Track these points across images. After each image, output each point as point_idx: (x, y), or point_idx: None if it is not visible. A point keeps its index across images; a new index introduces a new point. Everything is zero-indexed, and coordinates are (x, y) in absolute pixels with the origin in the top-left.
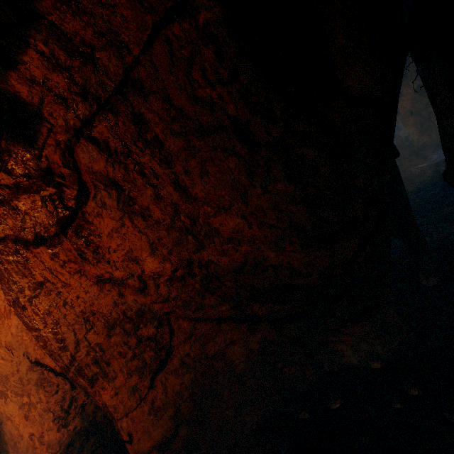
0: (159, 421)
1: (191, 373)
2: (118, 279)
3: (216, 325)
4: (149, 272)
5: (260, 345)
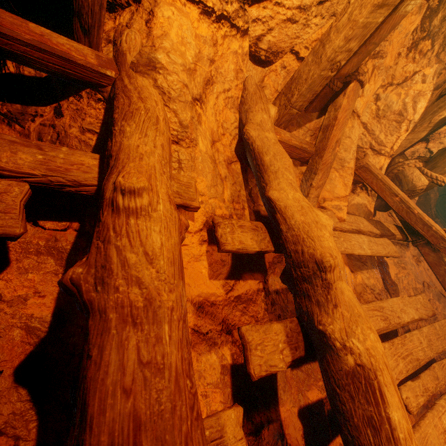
0: None
1: None
2: None
3: None
4: None
5: None
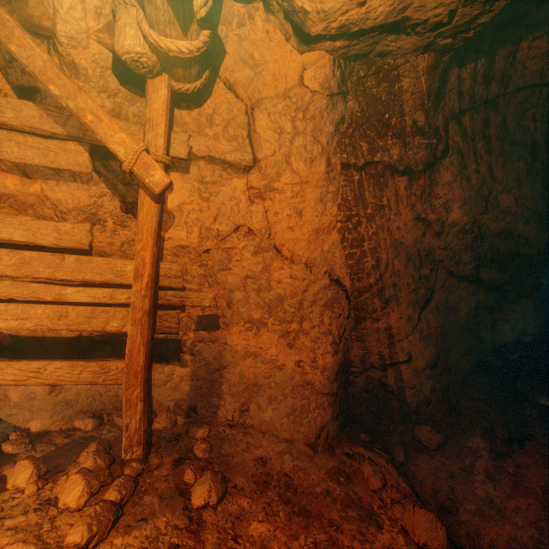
0: (427, 346)
1: (440, 316)
2: (428, 221)
3: (456, 282)
4: (449, 221)
5: (475, 306)
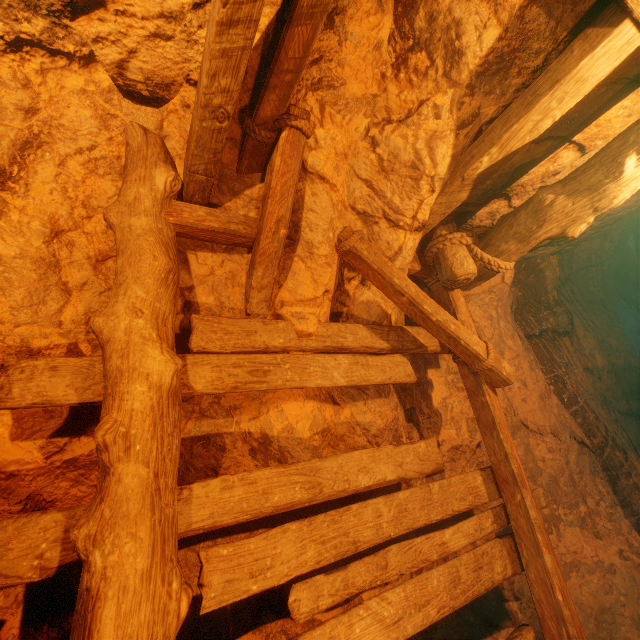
0: None
1: None
2: (590, 369)
3: (625, 419)
4: (599, 366)
5: None
